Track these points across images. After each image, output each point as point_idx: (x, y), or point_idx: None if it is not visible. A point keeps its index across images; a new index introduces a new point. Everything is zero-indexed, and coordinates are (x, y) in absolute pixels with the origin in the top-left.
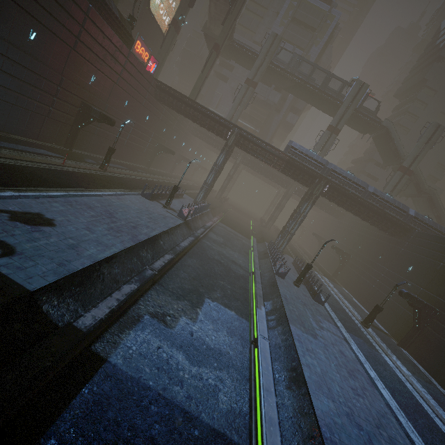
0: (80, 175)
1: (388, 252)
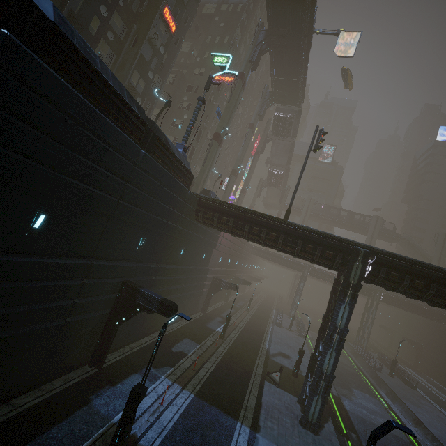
0: (253, 321)
1: None
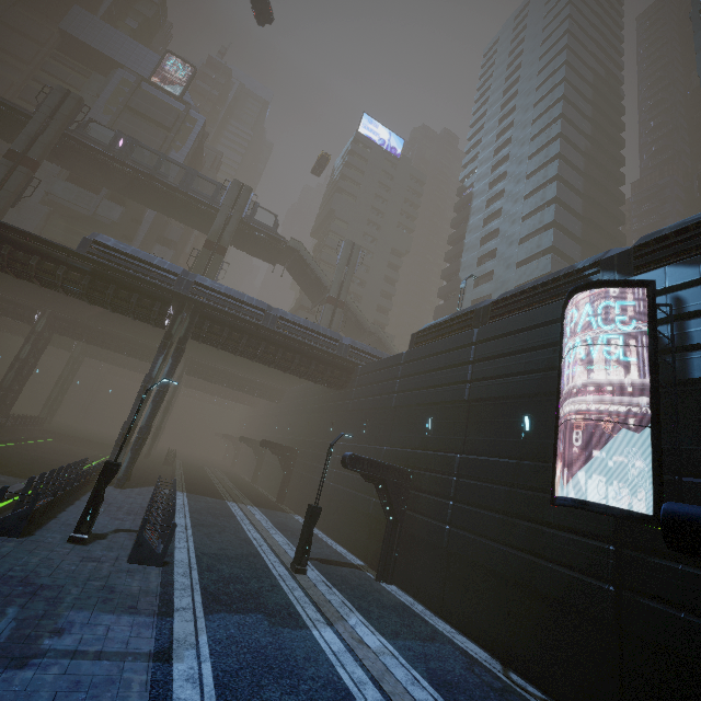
0: None
1: (338, 416)
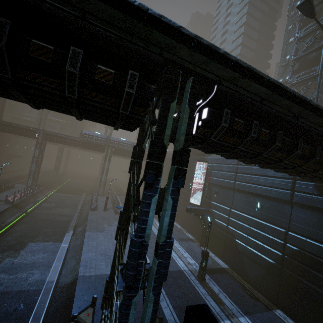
0: None
1: None
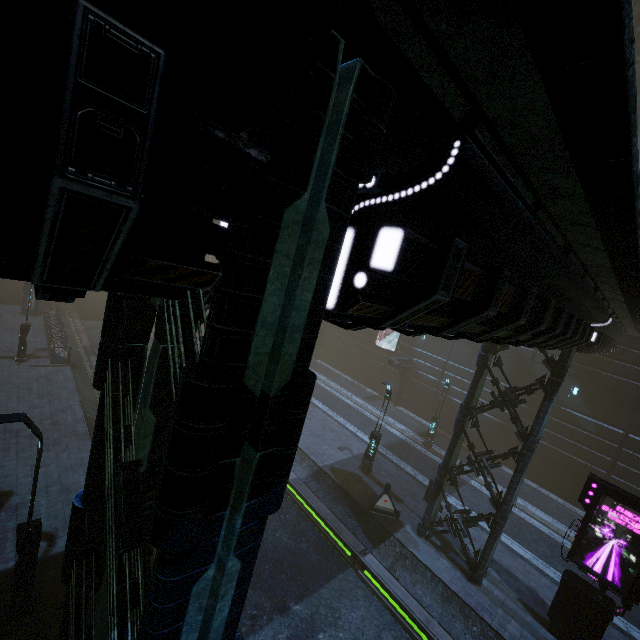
0: None
1: None
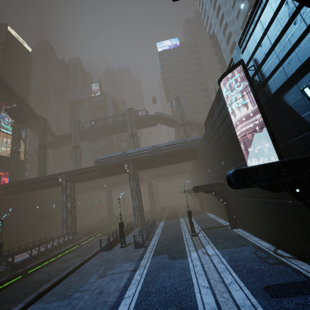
0: None
1: (202, 169)
